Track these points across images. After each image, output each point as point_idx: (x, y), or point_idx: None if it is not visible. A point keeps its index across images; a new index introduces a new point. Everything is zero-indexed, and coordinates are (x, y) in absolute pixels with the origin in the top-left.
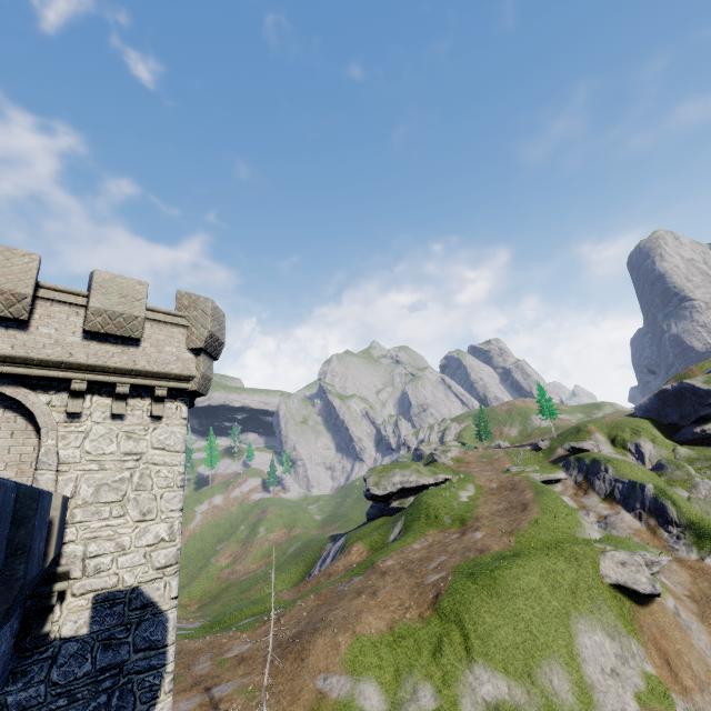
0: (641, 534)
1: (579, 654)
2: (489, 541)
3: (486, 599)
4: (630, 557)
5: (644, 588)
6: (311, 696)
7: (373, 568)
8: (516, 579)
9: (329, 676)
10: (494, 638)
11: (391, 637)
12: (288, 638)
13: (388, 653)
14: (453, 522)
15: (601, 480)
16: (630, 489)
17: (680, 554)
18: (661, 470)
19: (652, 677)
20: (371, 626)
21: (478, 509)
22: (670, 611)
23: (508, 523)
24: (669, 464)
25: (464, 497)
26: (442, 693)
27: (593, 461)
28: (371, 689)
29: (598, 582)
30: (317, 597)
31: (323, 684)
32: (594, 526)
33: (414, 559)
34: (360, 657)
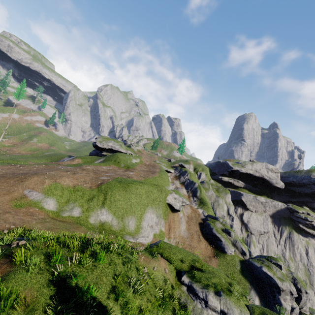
0: (185, 196)
1: (143, 218)
2: (134, 176)
3: (121, 190)
4: (179, 197)
5: (177, 207)
6: (18, 195)
7: (80, 166)
8: (136, 189)
9: (33, 191)
10: (116, 203)
11: (73, 189)
12: (19, 173)
13: (67, 193)
14: (124, 167)
15: (184, 177)
16: (191, 183)
17: (192, 205)
18: (202, 183)
19: (162, 231)
20: (65, 182)
21: (136, 166)
22: (180, 217)
23: (144, 174)
24: (206, 182)
25: (134, 161)
26: (84, 213)
27: (185, 171)
28: (52, 202)
29: (163, 201)
30: (46, 166)
31: (28, 193)
32: (173, 188)
33: (100, 170)
34: (53, 190)
